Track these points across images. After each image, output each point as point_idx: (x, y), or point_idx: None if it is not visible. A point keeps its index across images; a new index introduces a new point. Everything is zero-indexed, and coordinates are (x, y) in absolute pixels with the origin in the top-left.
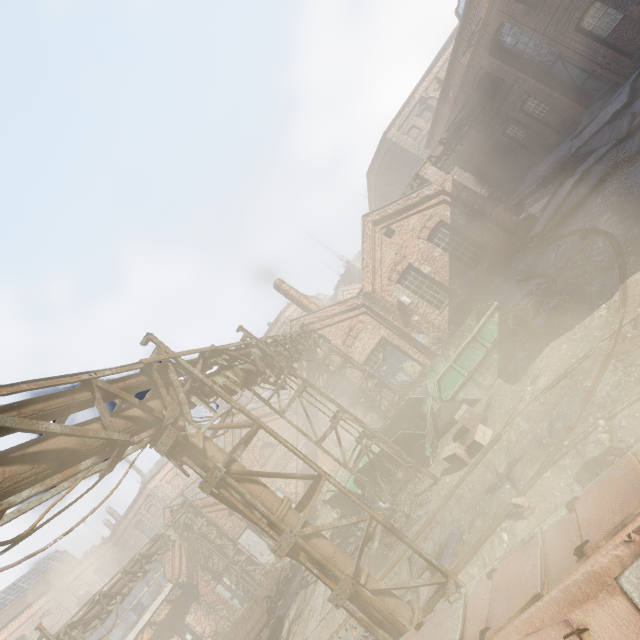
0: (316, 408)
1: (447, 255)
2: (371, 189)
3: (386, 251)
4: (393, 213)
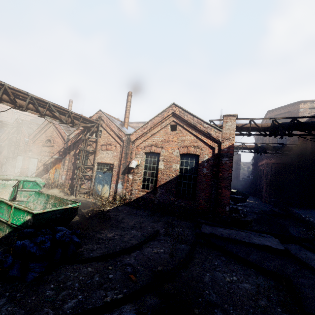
0: (69, 152)
1: (177, 174)
2: (263, 122)
3: (161, 133)
4: (186, 120)
